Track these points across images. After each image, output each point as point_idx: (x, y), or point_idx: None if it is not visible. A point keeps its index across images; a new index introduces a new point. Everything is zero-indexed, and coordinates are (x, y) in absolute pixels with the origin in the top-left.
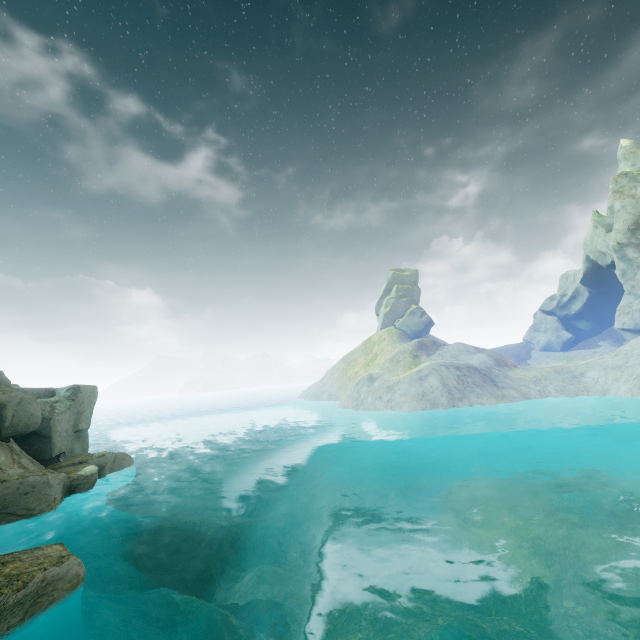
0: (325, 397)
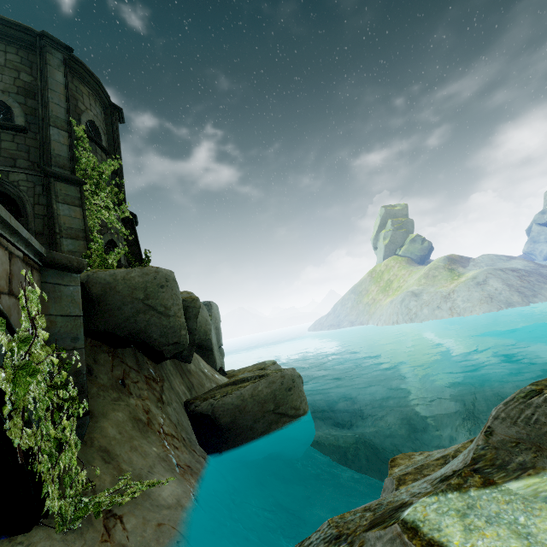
0: (347, 324)
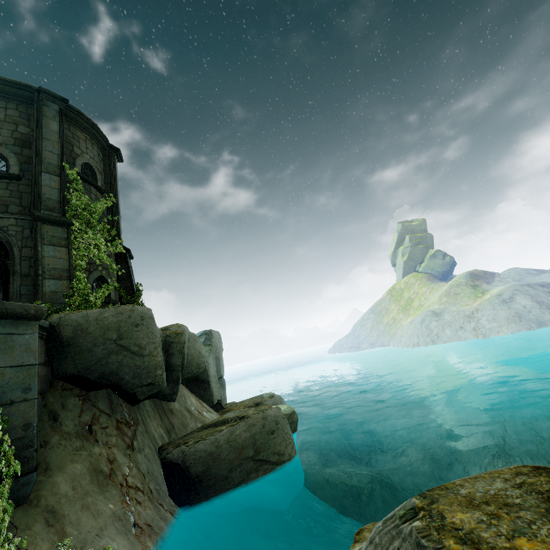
0: (367, 346)
